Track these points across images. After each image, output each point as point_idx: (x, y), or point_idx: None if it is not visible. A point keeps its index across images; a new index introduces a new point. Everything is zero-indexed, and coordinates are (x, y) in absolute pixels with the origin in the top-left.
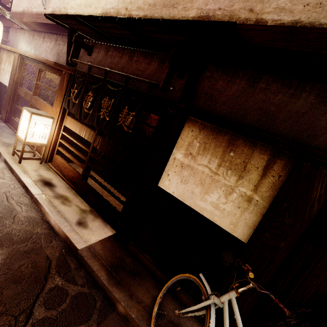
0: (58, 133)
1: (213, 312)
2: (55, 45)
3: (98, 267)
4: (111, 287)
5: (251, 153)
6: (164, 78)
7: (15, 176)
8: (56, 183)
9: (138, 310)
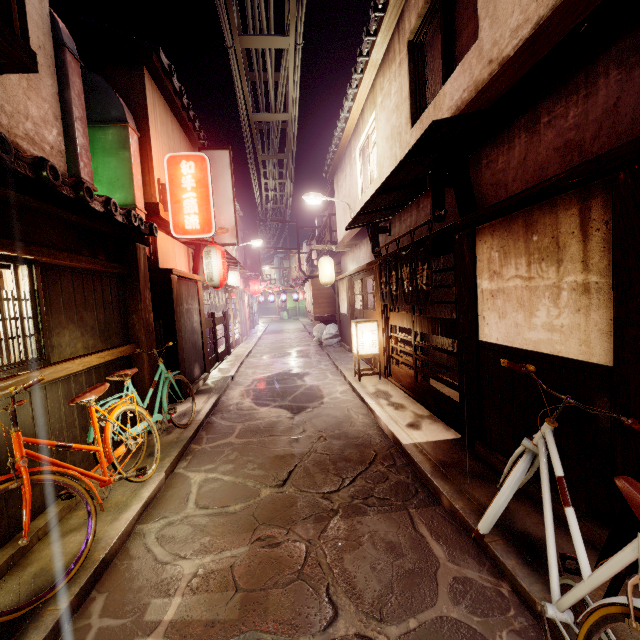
0: (387, 336)
1: (523, 460)
2: (367, 247)
3: (423, 461)
4: (433, 478)
5: (554, 219)
6: (431, 208)
7: (356, 393)
8: (393, 394)
9: (467, 505)
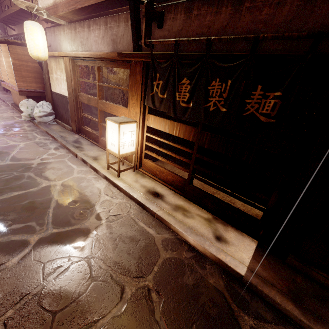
0: (142, 136)
1: None
2: (107, 31)
3: (280, 298)
4: (314, 325)
5: None
6: None
7: (123, 192)
8: (161, 192)
9: None
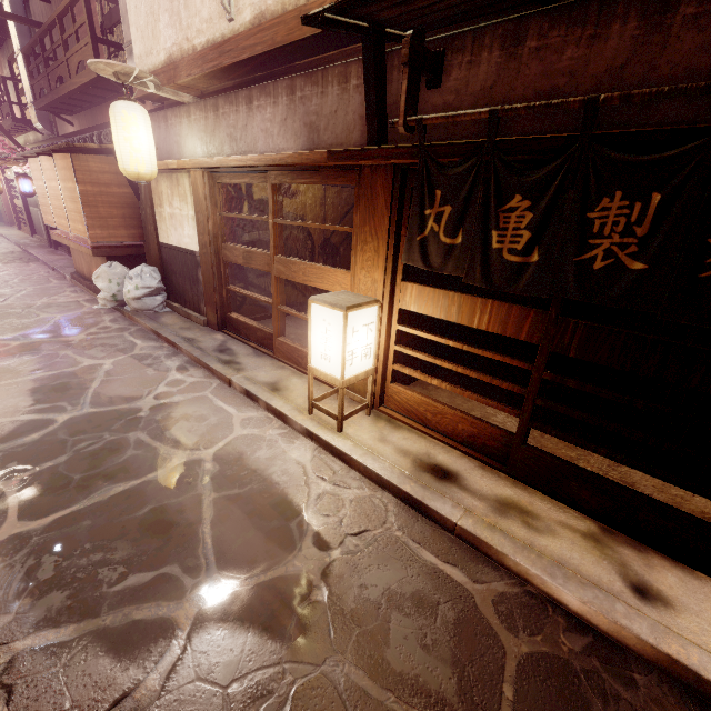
0: (388, 331)
1: None
2: (294, 106)
3: None
4: None
5: None
6: None
7: (360, 470)
8: (450, 464)
9: None
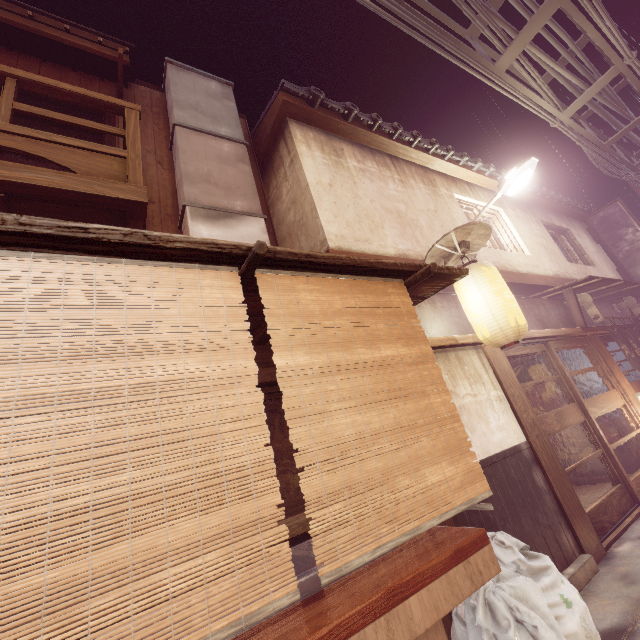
0: None
1: None
2: (527, 310)
3: None
4: None
5: None
6: None
7: None
8: None
9: None
